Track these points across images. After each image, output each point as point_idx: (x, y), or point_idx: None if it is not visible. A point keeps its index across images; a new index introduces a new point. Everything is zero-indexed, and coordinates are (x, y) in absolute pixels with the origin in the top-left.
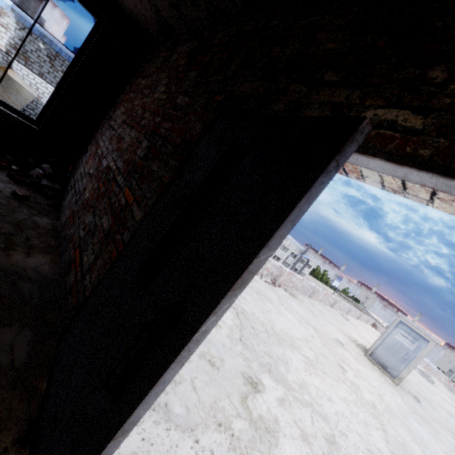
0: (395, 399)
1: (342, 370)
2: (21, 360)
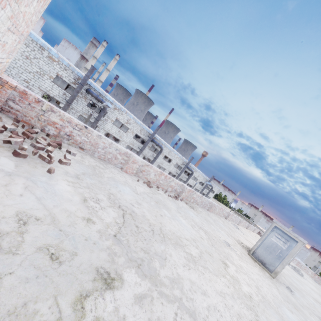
0: (271, 290)
1: (224, 266)
2: None
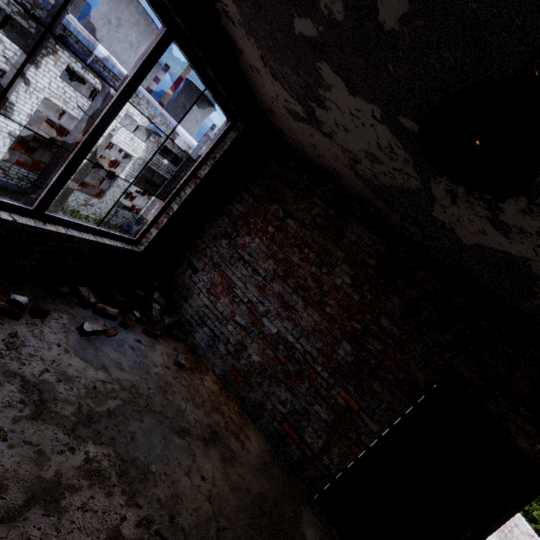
0: None
1: None
2: (322, 526)
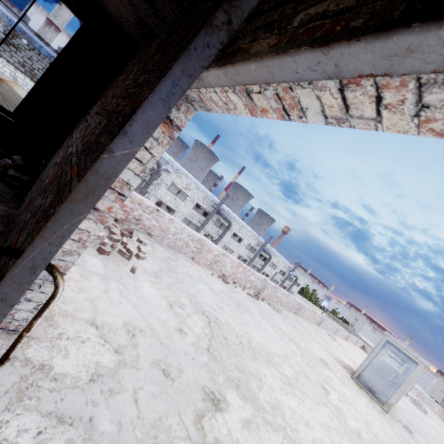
0: (384, 428)
1: (324, 392)
2: None
